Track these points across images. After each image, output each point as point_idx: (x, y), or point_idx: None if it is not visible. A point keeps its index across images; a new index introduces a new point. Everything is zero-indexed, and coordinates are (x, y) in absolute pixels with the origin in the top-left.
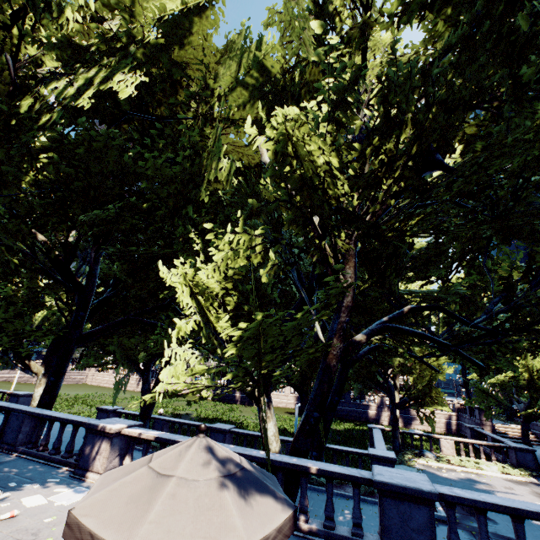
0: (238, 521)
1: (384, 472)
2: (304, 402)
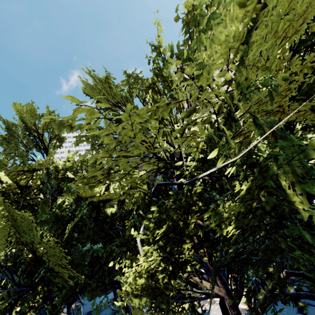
0: None
1: None
2: None
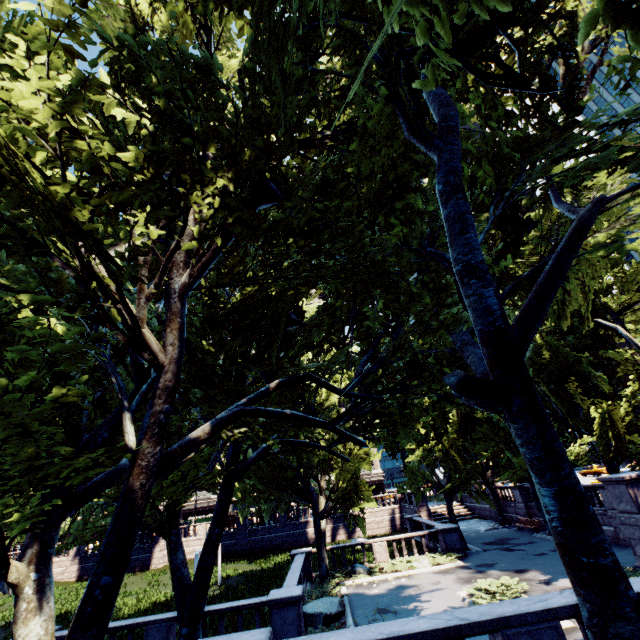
0: None
1: None
2: (172, 550)
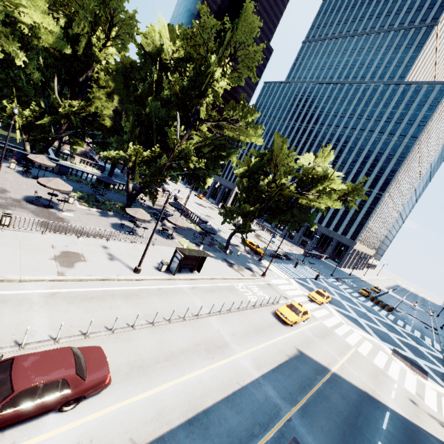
0: (53, 164)
1: (62, 163)
2: None
